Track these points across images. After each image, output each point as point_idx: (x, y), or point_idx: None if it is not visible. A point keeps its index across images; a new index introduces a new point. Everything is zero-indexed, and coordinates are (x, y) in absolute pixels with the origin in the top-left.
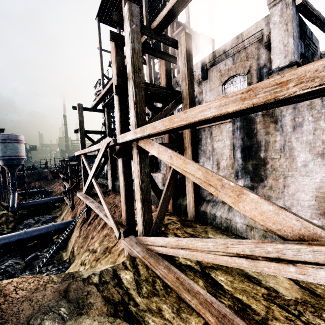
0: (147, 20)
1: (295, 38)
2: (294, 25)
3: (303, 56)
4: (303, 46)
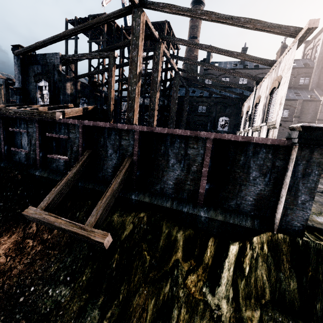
0: (75, 52)
1: (17, 74)
2: (15, 68)
3: (39, 74)
4: (40, 67)
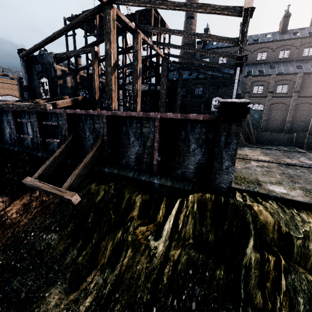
0: (74, 48)
1: (24, 74)
2: (22, 69)
3: (40, 72)
4: (40, 66)
